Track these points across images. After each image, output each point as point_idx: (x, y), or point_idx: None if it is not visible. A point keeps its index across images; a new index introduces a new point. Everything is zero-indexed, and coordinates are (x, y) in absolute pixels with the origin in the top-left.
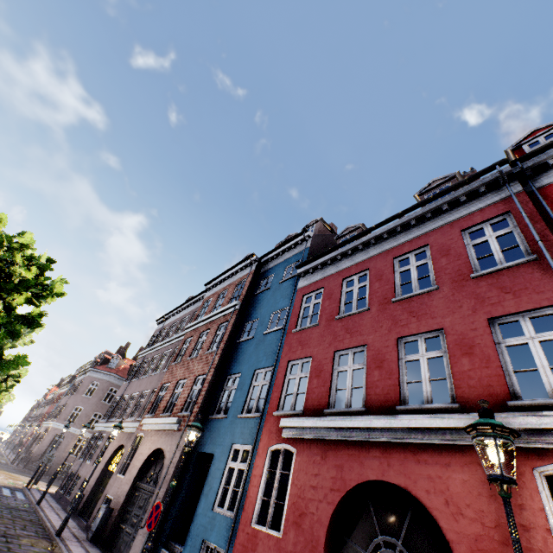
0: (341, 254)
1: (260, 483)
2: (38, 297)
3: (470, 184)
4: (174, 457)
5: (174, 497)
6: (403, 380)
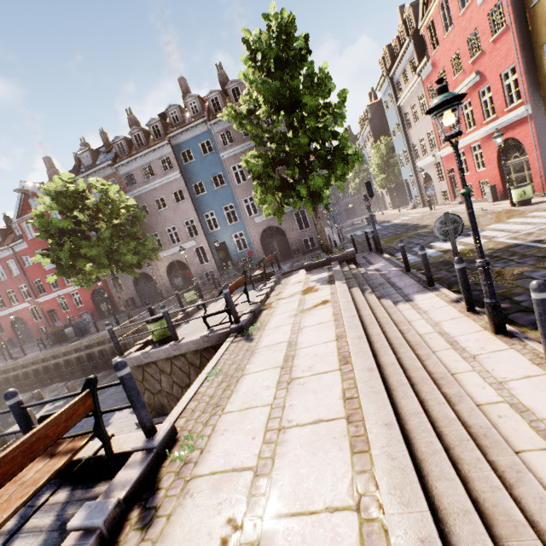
0: None
1: None
2: None
3: (1, 248)
4: None
5: None
6: (11, 300)
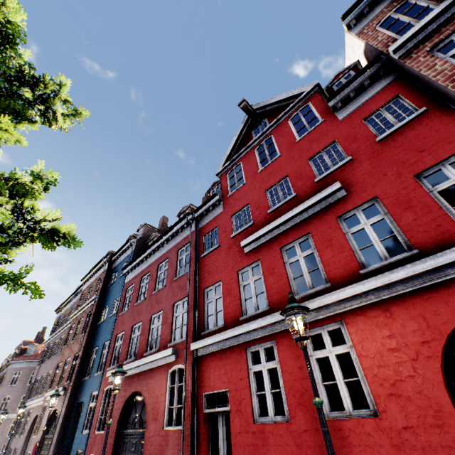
0: (141, 260)
1: (100, 410)
2: None
3: (182, 222)
4: (62, 412)
5: (65, 435)
6: (150, 339)
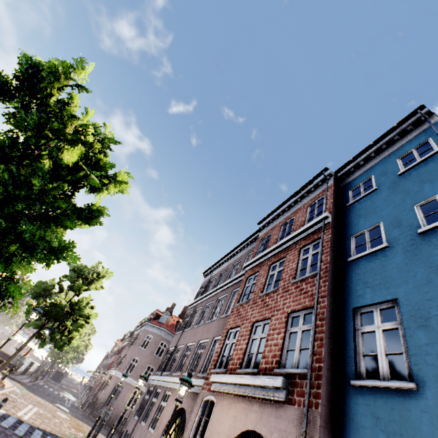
0: None
1: None
2: (99, 188)
3: None
4: None
5: None
6: None
